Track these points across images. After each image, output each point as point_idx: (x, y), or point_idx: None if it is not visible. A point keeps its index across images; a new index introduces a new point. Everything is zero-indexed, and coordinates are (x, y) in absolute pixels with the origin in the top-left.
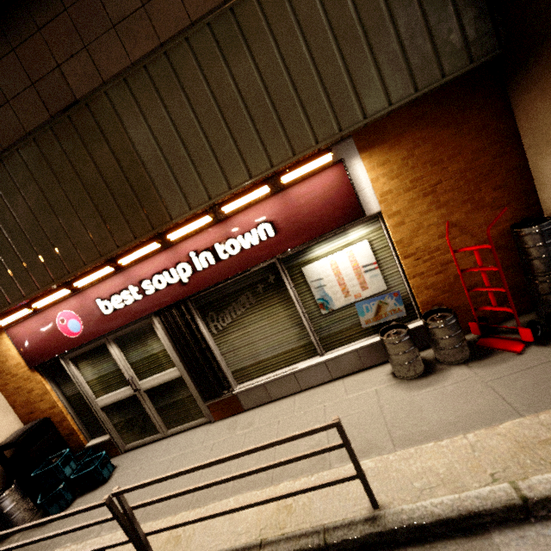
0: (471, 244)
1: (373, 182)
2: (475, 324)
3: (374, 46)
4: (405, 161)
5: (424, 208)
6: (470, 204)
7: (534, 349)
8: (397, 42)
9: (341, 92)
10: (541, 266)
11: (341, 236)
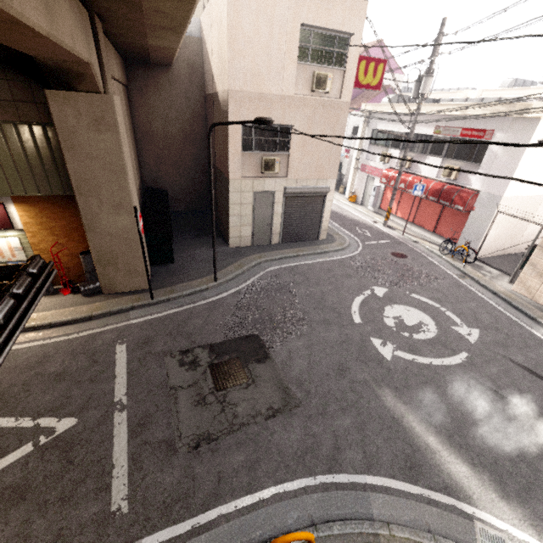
0: (67, 253)
1: (20, 217)
2: (61, 282)
3: (19, 170)
4: (38, 214)
5: (46, 234)
6: (68, 239)
7: (70, 295)
8: (31, 173)
9: (0, 180)
10: (85, 269)
11: (2, 232)
